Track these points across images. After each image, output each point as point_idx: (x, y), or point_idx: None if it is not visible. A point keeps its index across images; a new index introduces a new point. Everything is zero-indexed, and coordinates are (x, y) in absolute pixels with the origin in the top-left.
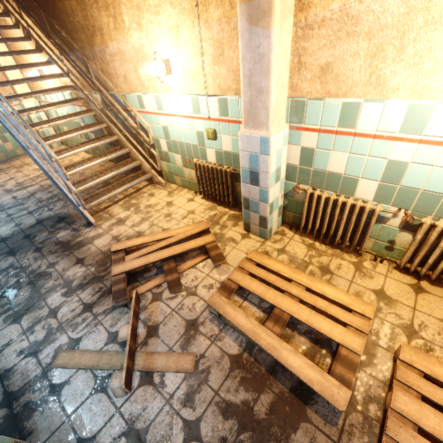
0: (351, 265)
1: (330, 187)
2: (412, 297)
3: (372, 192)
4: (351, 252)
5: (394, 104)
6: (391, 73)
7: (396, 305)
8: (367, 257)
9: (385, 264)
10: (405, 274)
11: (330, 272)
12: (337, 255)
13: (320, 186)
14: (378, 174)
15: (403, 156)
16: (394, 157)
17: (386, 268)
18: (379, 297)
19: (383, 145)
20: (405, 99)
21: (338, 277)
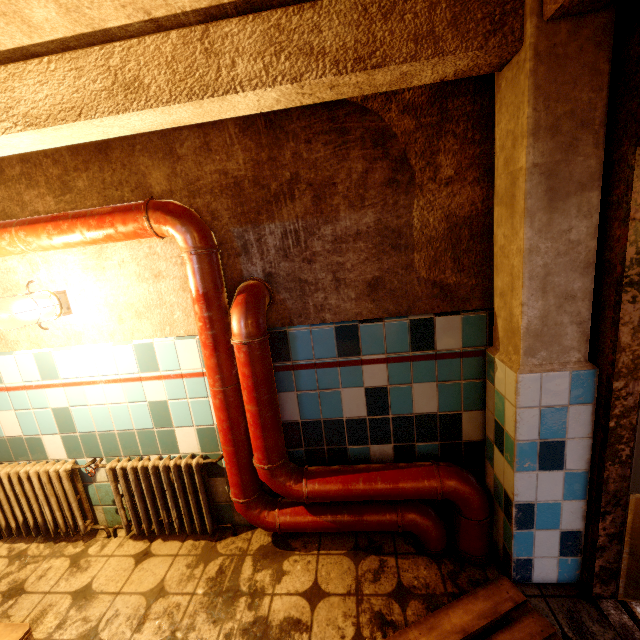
0: (67, 561)
1: (21, 456)
2: (127, 574)
3: (62, 448)
4: (83, 537)
5: (21, 354)
6: (5, 328)
7: (95, 601)
8: (102, 536)
9: (121, 537)
10: (140, 540)
11: (20, 592)
12: (55, 553)
13: (10, 458)
14: (54, 426)
15: (61, 402)
16: (55, 404)
17: (119, 543)
18: (76, 601)
19: (38, 394)
20: (30, 349)
21: (30, 594)
